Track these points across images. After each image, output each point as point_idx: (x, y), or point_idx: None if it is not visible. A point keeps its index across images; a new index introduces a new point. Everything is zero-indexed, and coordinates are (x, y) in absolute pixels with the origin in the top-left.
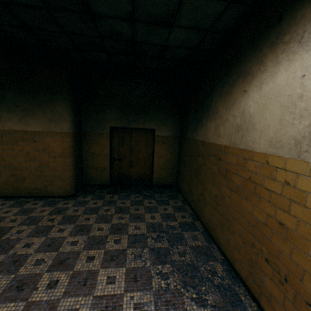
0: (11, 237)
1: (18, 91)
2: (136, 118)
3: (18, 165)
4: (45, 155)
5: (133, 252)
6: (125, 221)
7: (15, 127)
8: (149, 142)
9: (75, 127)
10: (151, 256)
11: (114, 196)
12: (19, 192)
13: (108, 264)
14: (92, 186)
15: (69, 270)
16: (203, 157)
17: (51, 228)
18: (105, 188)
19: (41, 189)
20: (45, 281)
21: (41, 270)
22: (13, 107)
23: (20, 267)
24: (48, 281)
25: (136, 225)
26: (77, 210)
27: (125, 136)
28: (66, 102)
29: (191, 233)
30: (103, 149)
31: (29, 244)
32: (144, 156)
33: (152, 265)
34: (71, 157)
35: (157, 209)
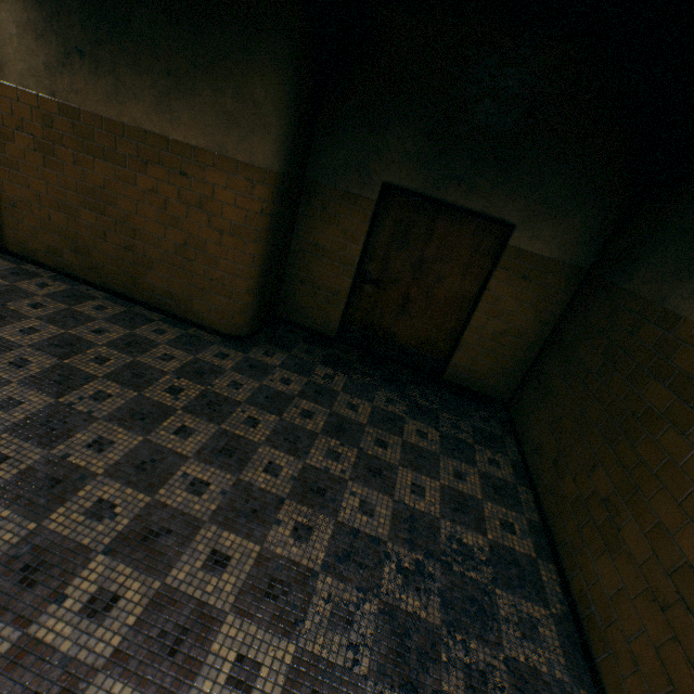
0: (77, 406)
1: (164, 4)
2: (471, 173)
3: (141, 226)
4: (200, 220)
5: (333, 597)
6: (341, 469)
7: (145, 121)
8: (481, 260)
9: (288, 159)
10: (378, 639)
11: (337, 376)
12: (136, 291)
13: (253, 605)
14: (294, 327)
15: (155, 575)
16: (688, 394)
17: (166, 416)
18: (322, 344)
19: (180, 301)
20: (89, 582)
21: (94, 540)
22: (147, 58)
23: (58, 505)
24: (95, 587)
25: (366, 498)
26: (239, 384)
27: (415, 223)
28: (280, 70)
29: (522, 603)
30: (346, 244)
31: (104, 443)
32: (449, 296)
33: (374, 679)
34: (260, 242)
35: (435, 464)
